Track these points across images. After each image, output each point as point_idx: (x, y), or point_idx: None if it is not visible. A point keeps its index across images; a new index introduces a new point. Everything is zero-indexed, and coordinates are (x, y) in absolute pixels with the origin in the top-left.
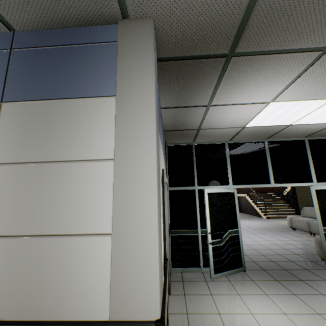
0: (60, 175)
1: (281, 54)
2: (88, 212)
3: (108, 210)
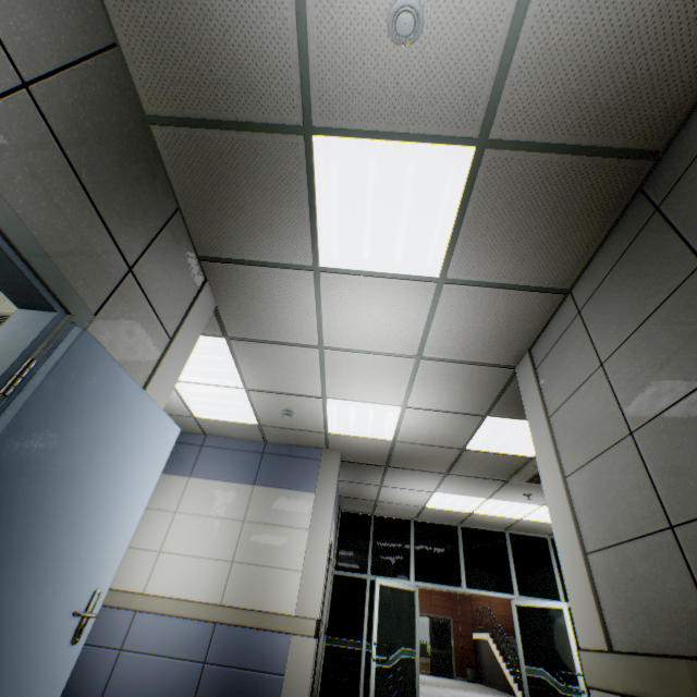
0: (280, 533)
1: (419, 471)
2: (292, 557)
3: (302, 557)
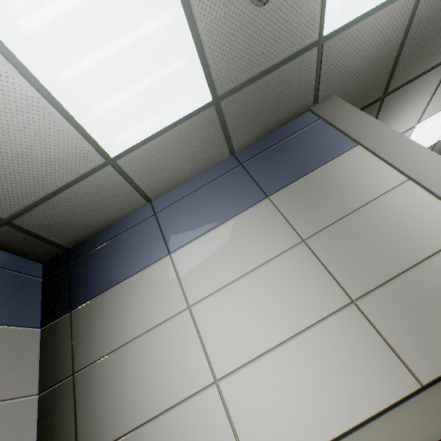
0: (375, 214)
1: (421, 77)
2: (434, 225)
3: None
